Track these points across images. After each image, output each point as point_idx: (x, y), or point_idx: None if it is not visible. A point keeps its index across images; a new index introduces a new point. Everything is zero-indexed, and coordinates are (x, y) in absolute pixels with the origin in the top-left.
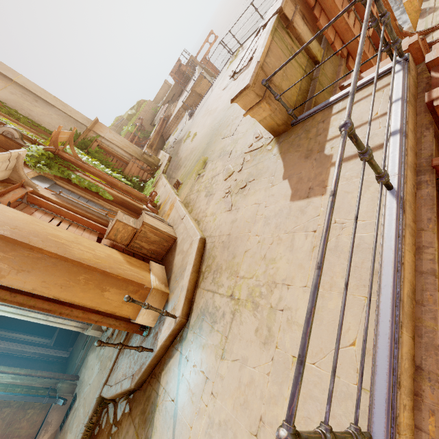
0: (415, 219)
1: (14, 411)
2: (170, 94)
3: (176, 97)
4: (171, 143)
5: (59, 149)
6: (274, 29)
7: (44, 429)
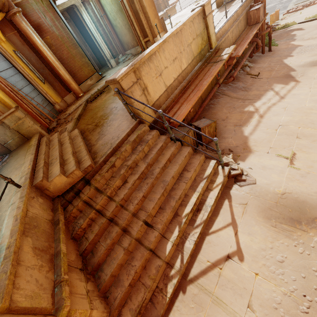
0: (243, 11)
1: (85, 62)
2: None
3: None
4: None
5: None
6: None
7: (90, 79)
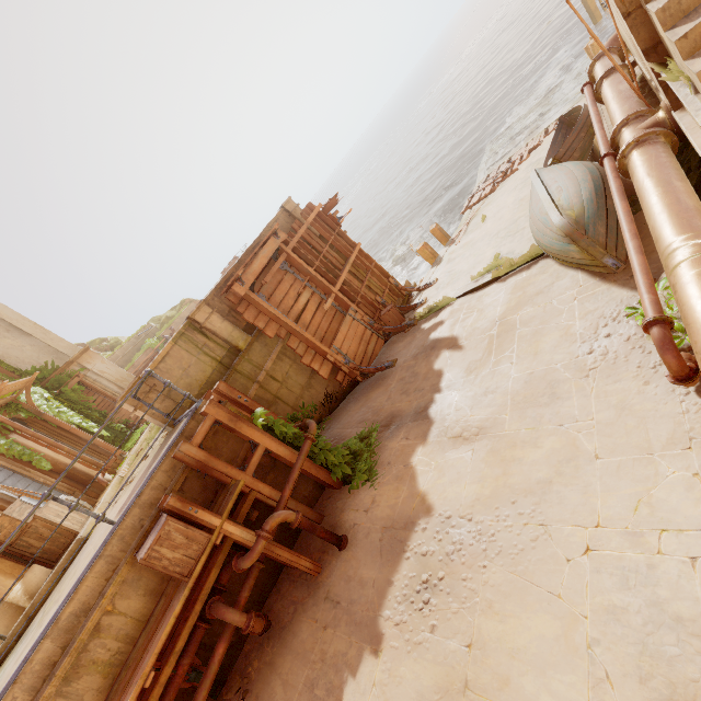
0: (128, 548)
1: None
2: None
3: None
4: None
5: None
6: (181, 334)
7: None
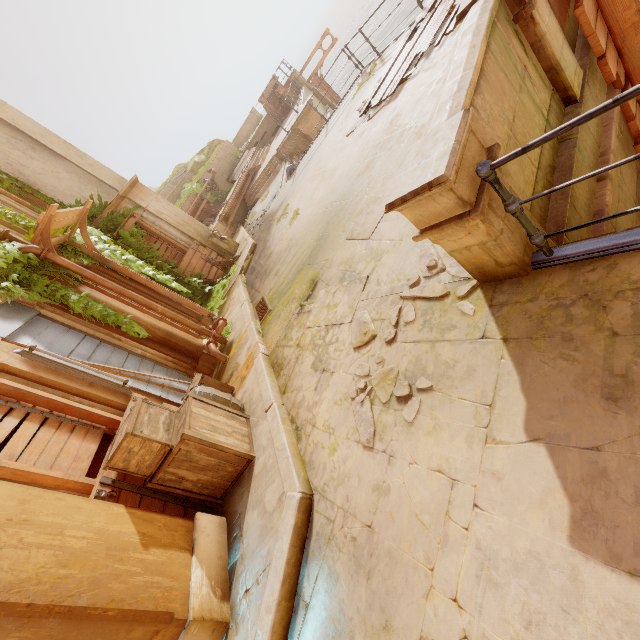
0: None
1: None
2: (259, 132)
3: (269, 136)
4: (258, 215)
5: (48, 249)
6: (491, 24)
7: None
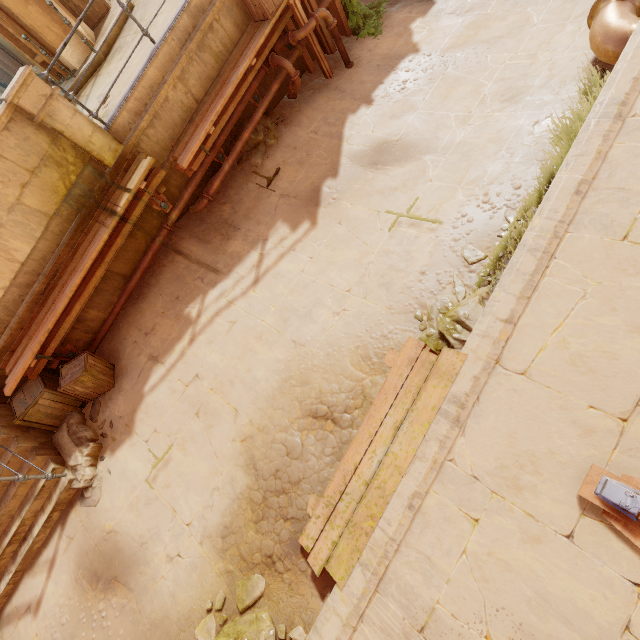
0: None
1: None
2: None
3: None
4: None
5: None
6: None
7: None
